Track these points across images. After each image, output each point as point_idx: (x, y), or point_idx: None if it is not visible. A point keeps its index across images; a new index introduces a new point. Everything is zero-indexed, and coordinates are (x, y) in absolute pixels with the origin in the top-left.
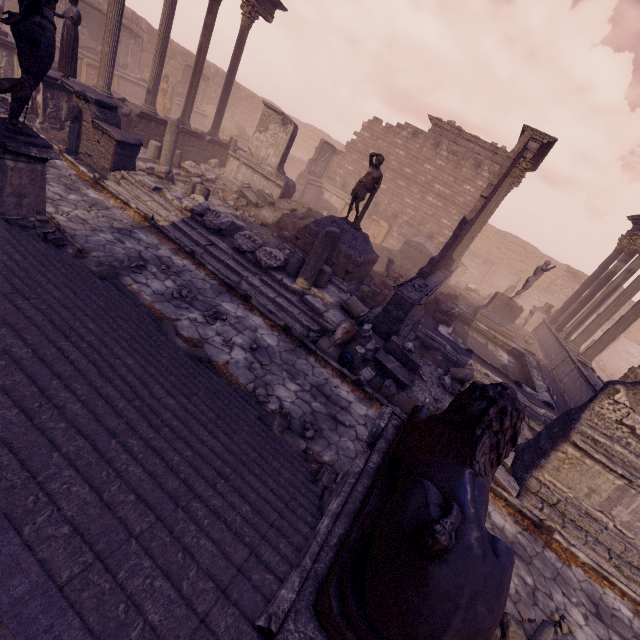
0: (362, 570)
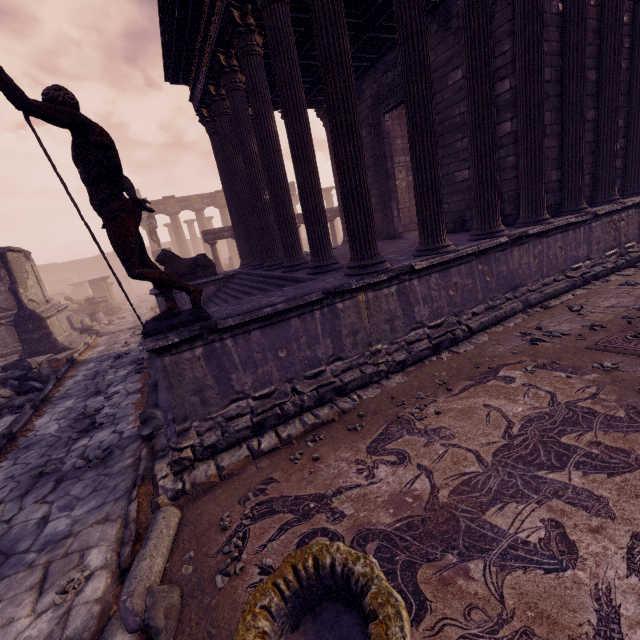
0: (210, 268)
